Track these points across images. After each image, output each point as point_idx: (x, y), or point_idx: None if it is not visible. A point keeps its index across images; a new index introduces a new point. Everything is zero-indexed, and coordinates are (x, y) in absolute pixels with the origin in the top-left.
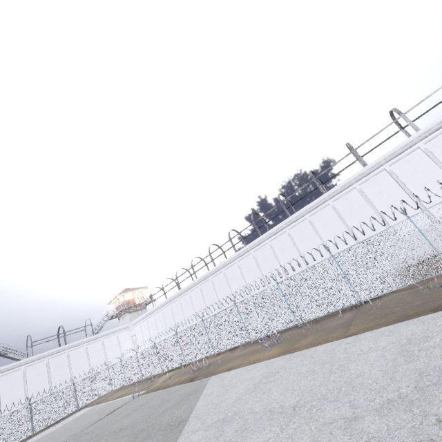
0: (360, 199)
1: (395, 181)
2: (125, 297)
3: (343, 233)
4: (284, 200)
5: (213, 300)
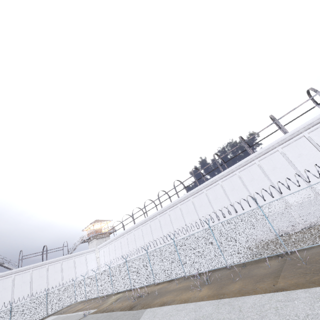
0: (282, 160)
1: (313, 146)
2: (95, 226)
3: (269, 187)
4: (218, 158)
5: (158, 234)
